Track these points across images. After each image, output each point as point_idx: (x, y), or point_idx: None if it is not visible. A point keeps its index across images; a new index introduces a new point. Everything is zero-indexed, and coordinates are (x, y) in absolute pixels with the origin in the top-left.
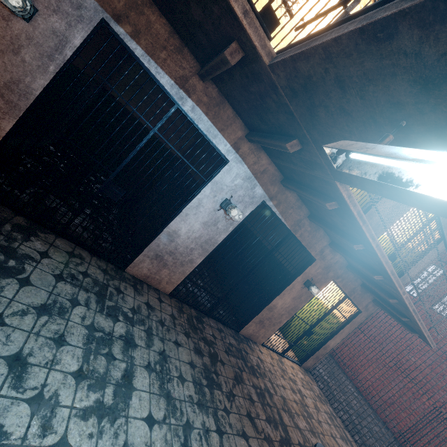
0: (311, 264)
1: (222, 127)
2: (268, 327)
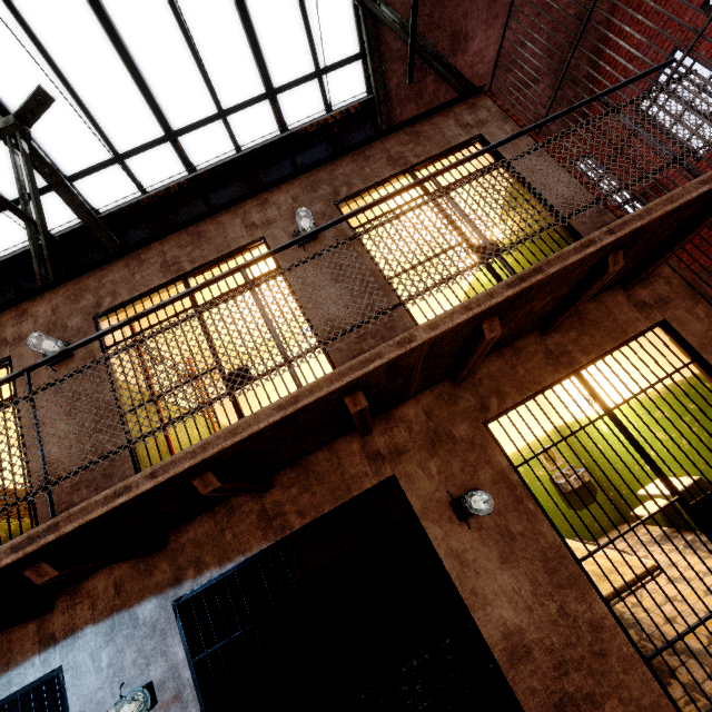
0: (400, 491)
1: (5, 662)
2: (602, 681)
